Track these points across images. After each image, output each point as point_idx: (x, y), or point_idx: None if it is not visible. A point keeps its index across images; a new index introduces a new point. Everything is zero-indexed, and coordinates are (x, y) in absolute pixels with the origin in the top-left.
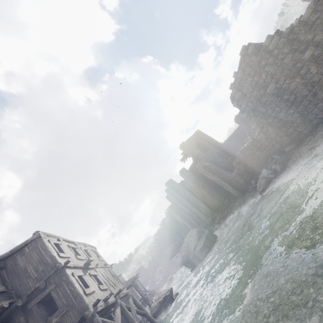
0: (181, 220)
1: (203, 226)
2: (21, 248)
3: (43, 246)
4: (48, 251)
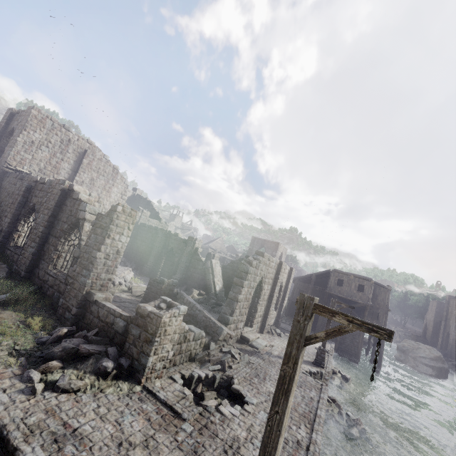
0: (430, 321)
1: (445, 355)
2: (381, 286)
3: (388, 296)
4: (389, 300)
